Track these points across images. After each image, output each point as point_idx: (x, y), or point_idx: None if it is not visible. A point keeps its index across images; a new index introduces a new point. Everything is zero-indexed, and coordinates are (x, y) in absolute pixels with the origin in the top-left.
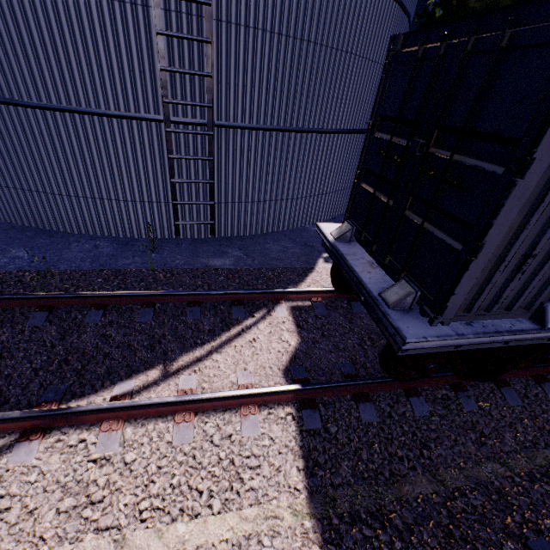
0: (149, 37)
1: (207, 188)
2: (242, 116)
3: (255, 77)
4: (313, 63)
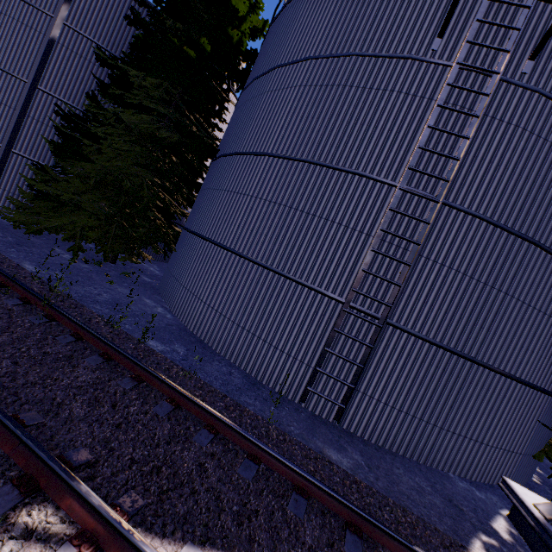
0: (361, 250)
1: (352, 370)
2: (413, 323)
3: (437, 299)
4: (499, 307)
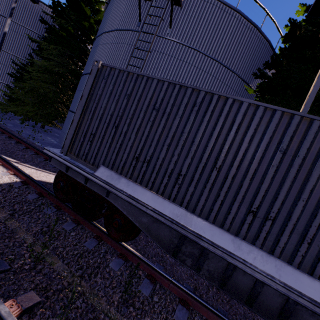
0: None
1: None
2: None
3: None
4: None
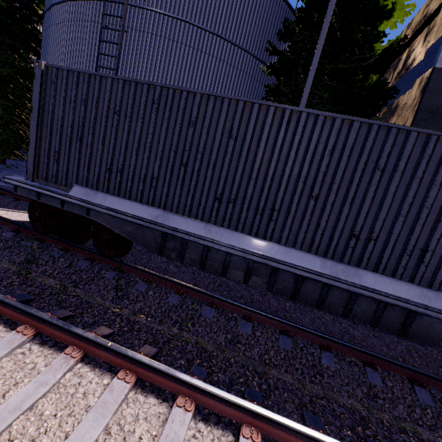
0: None
1: None
2: None
3: None
4: None
